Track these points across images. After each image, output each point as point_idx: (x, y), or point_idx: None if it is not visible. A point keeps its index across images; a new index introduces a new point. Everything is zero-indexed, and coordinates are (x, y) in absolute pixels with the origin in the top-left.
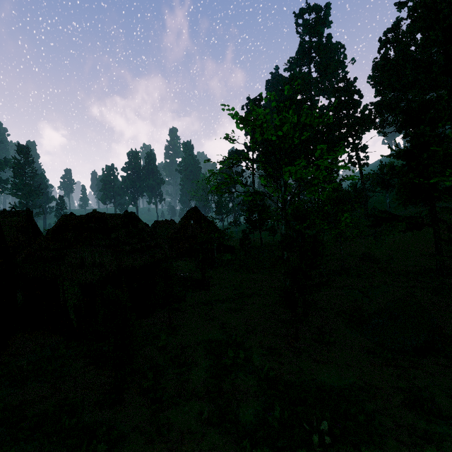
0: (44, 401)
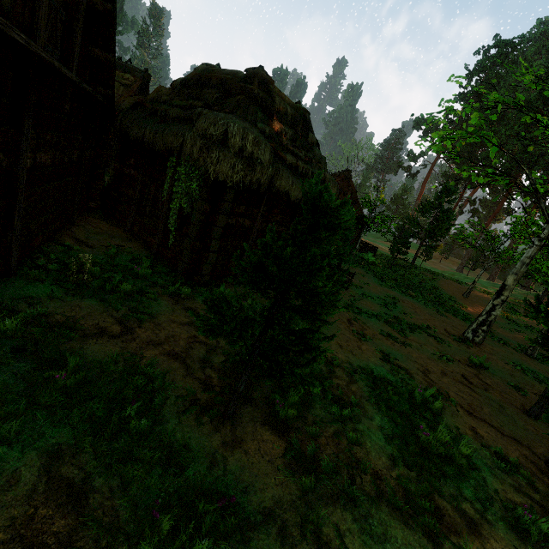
0: (102, 340)
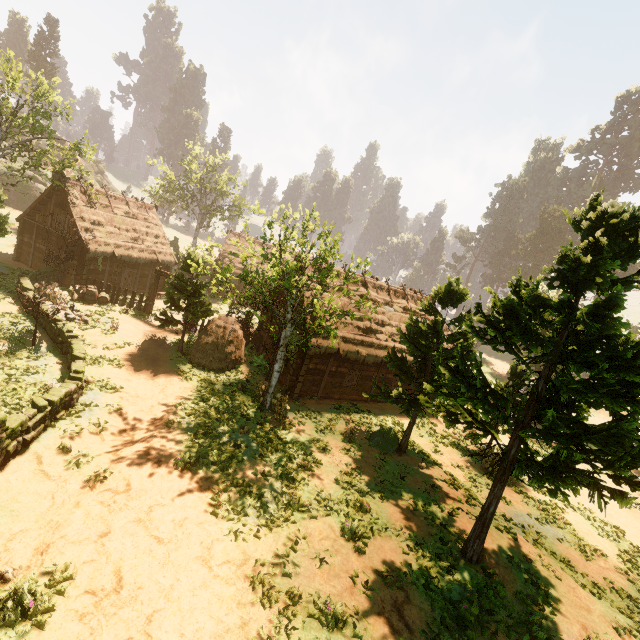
0: None
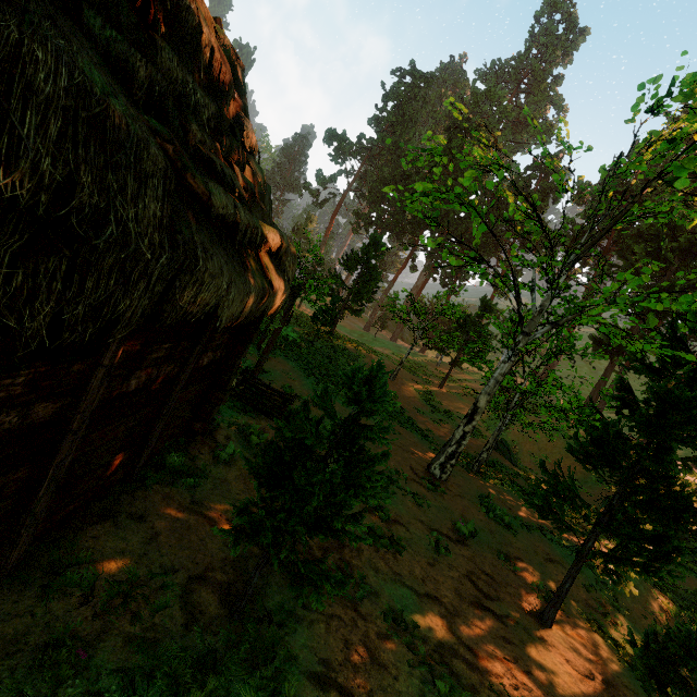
0: None
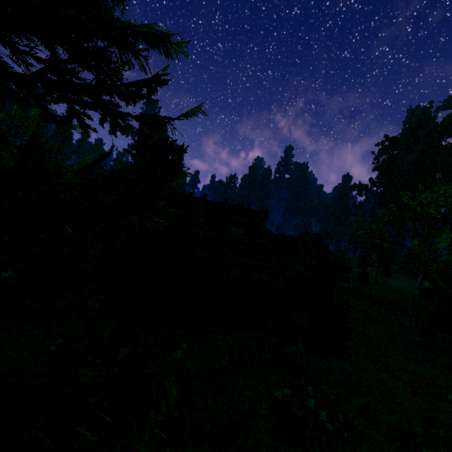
0: None
